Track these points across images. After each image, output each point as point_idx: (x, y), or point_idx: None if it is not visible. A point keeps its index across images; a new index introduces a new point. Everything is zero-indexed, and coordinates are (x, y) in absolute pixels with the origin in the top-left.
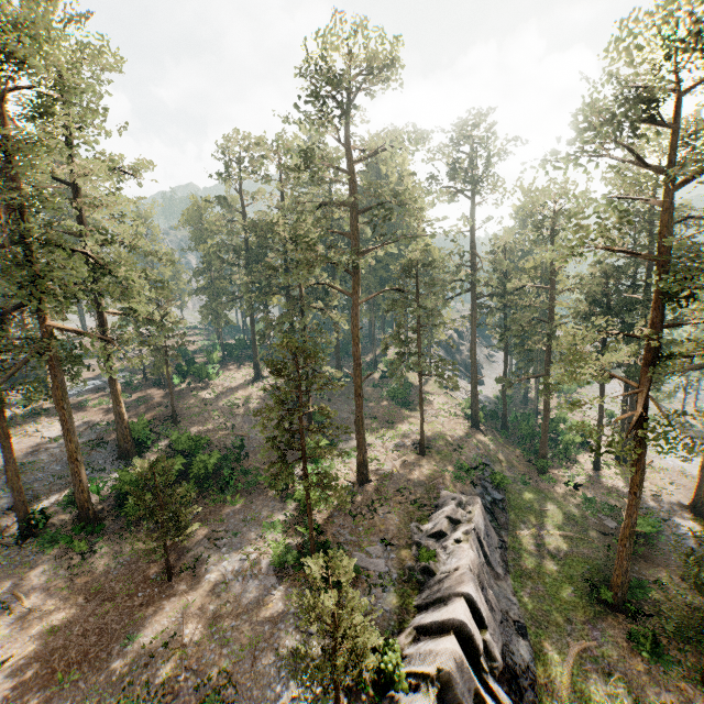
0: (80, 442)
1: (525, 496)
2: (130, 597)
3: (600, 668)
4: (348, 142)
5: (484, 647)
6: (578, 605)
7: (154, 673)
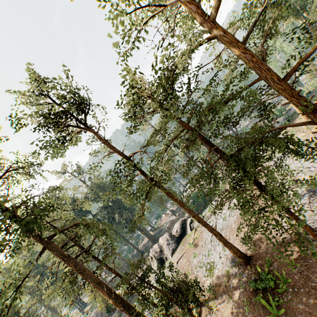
0: None
1: None
2: None
3: None
4: None
5: None
6: None
7: None
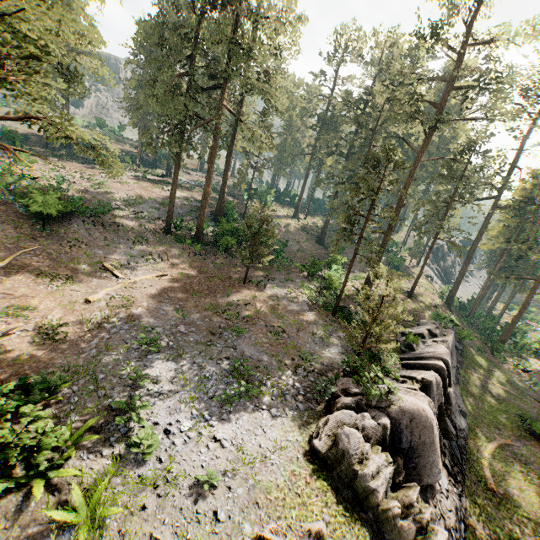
0: (191, 205)
1: (478, 357)
2: (222, 281)
3: (517, 458)
4: (471, 26)
5: (446, 394)
6: (507, 425)
7: (241, 312)
